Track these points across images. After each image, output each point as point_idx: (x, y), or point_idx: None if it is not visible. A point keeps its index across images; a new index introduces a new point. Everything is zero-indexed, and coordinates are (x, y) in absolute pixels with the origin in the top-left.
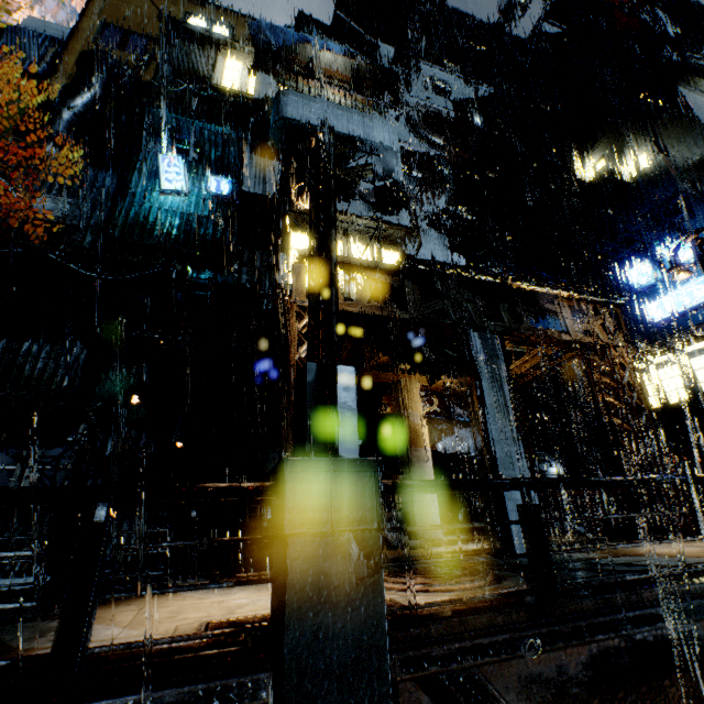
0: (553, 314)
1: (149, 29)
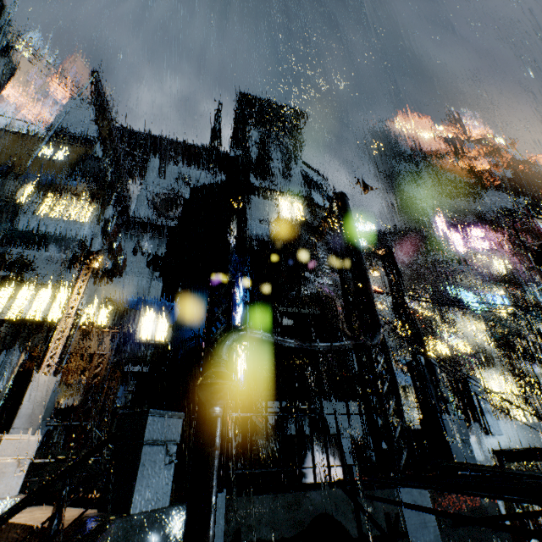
0: None
1: (12, 161)
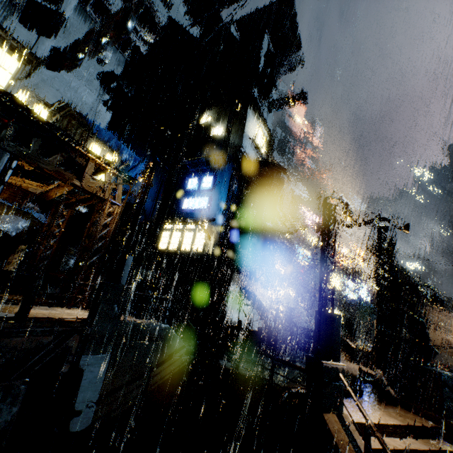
0: (79, 166)
1: None
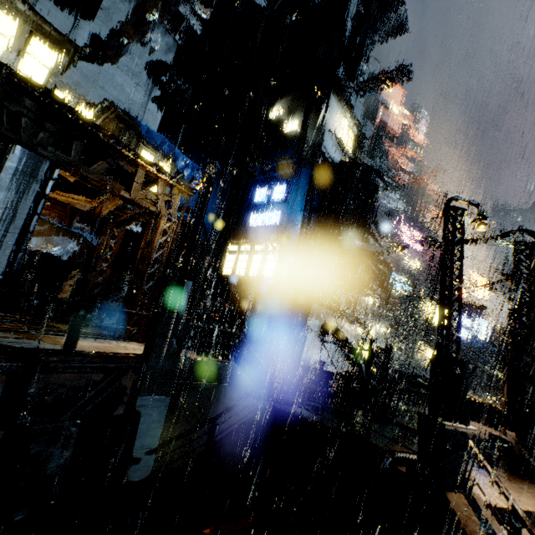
0: (127, 174)
1: None
